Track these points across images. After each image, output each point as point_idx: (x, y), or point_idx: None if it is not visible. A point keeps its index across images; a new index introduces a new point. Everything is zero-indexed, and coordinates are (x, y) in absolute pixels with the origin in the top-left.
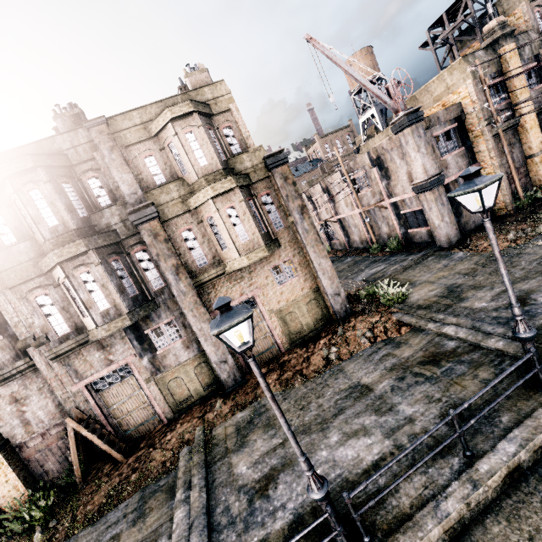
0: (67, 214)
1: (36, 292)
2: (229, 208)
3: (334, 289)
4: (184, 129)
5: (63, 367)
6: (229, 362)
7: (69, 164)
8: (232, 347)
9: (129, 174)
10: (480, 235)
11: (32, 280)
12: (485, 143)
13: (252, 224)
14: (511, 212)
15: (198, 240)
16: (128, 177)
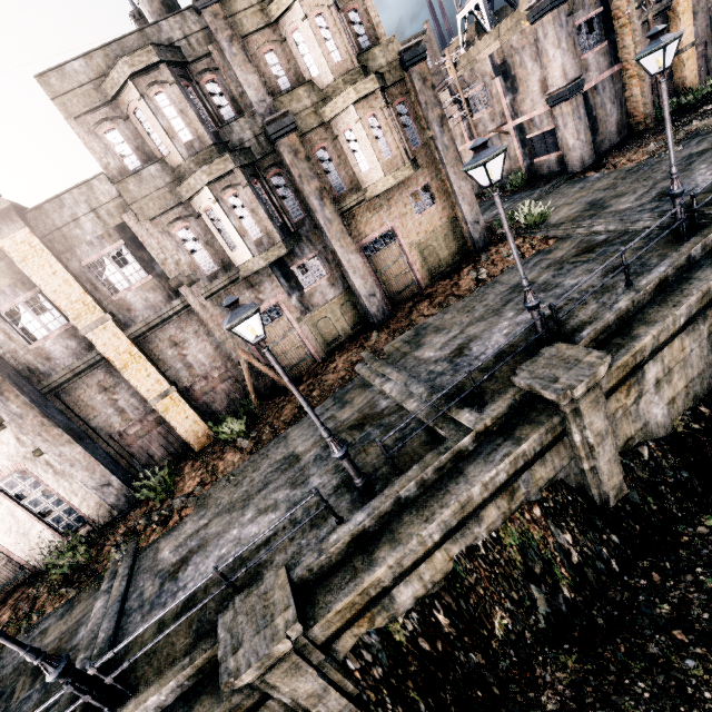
0: (201, 126)
1: (177, 225)
2: (370, 117)
3: (473, 216)
4: (312, 10)
5: (216, 307)
6: (378, 295)
7: (186, 61)
8: (490, 178)
9: (255, 75)
10: (617, 153)
11: (171, 211)
12: (632, 35)
13: (396, 137)
14: (650, 125)
15: (334, 161)
16: (253, 79)
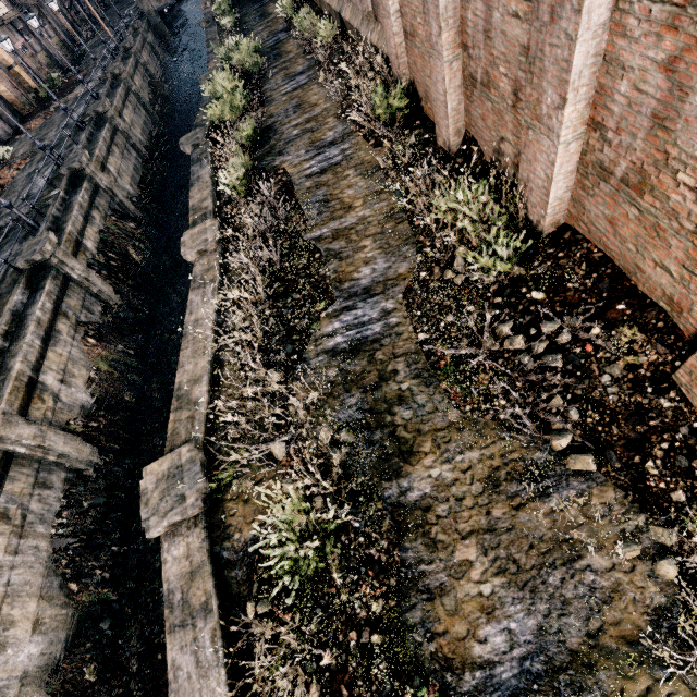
0: None
1: None
2: None
3: None
4: None
5: None
6: None
7: None
8: None
9: None
10: (25, 124)
11: None
12: None
13: None
14: (31, 110)
15: None
16: None
